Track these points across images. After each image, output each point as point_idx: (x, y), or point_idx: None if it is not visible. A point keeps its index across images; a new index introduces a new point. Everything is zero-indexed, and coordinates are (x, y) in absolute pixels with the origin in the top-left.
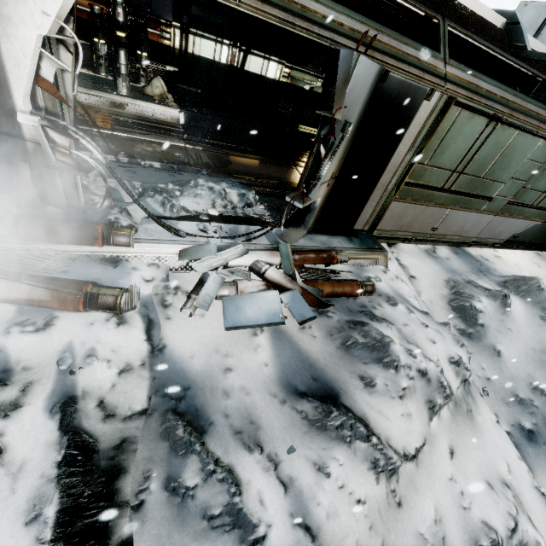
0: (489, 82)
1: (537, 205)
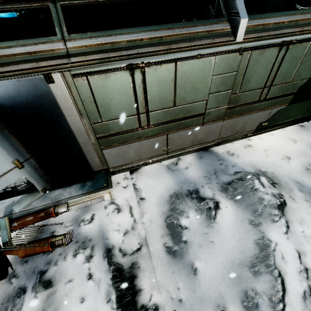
0: (129, 32)
1: (266, 98)
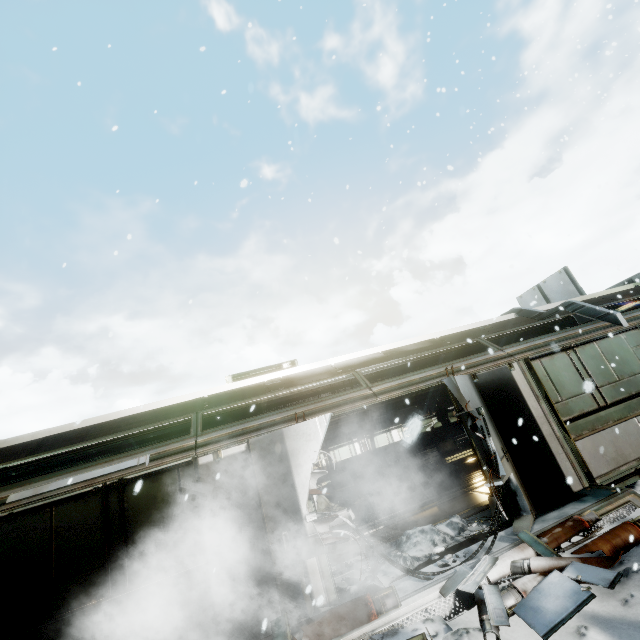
0: (539, 339)
1: None
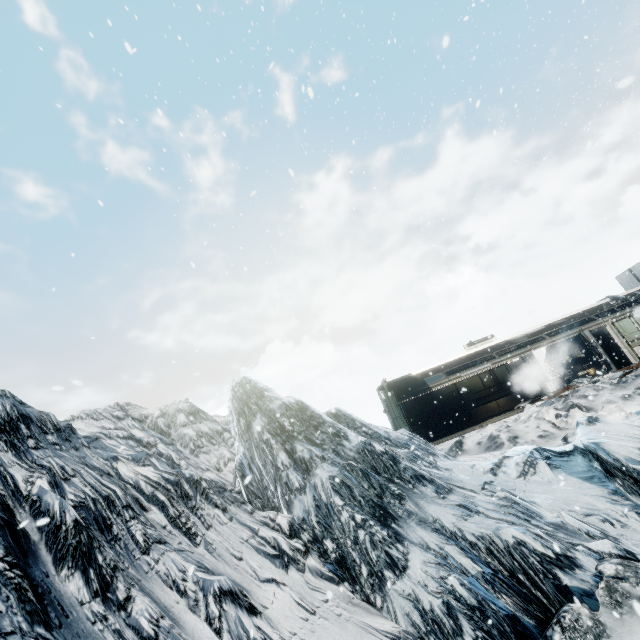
0: (618, 313)
1: None
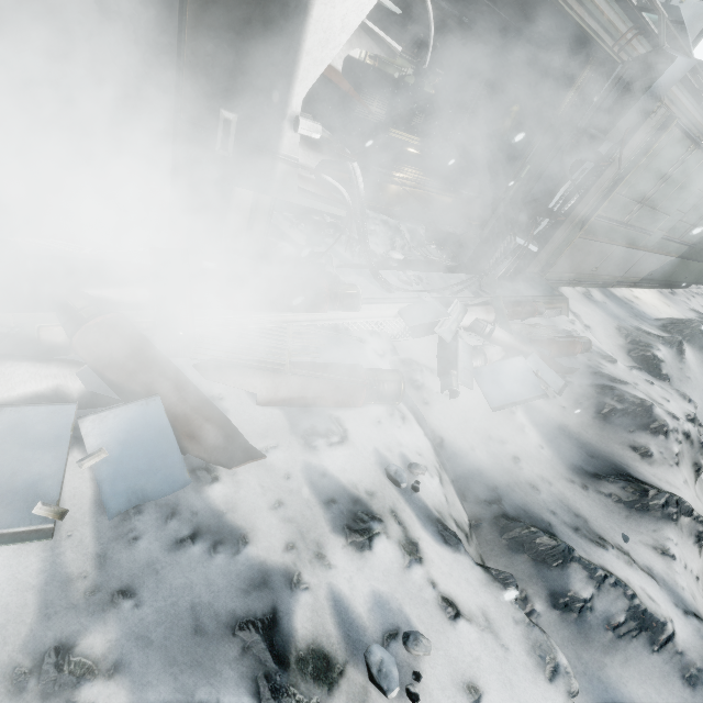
0: (687, 97)
1: (681, 239)
